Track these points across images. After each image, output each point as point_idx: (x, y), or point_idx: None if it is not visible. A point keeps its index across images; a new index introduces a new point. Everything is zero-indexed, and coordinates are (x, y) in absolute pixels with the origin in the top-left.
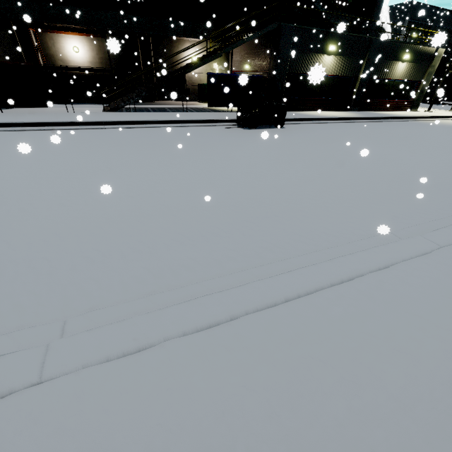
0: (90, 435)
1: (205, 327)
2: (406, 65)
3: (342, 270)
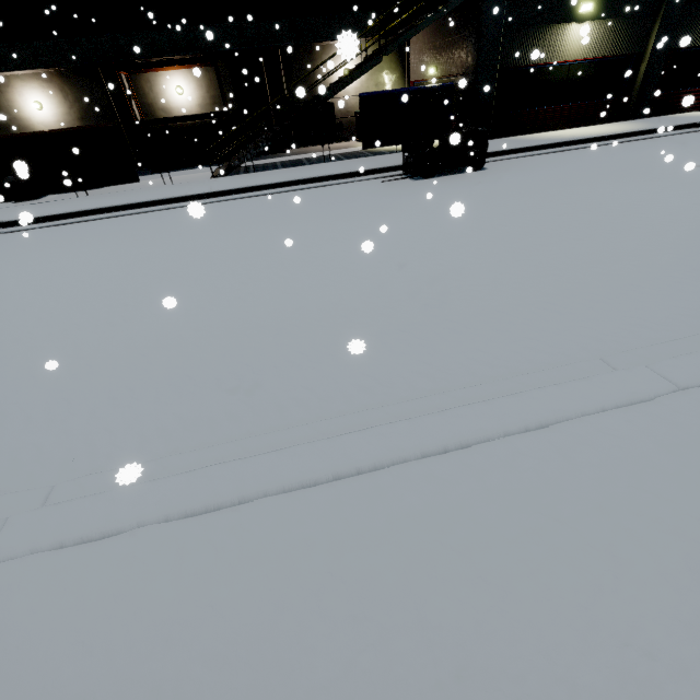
0: (4, 641)
1: (198, 511)
2: None
3: (453, 430)
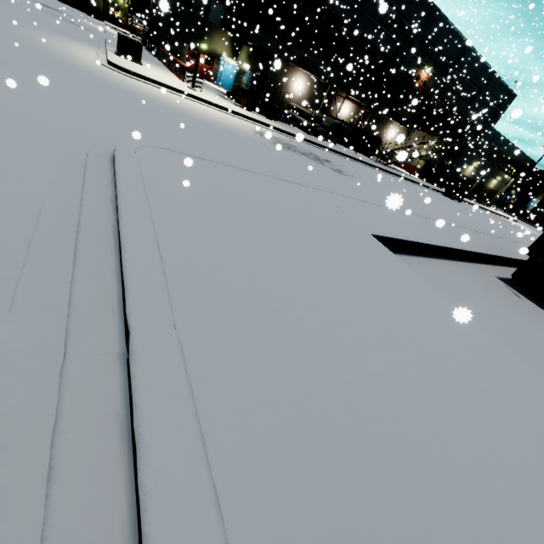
0: None
1: None
2: (496, 182)
3: None
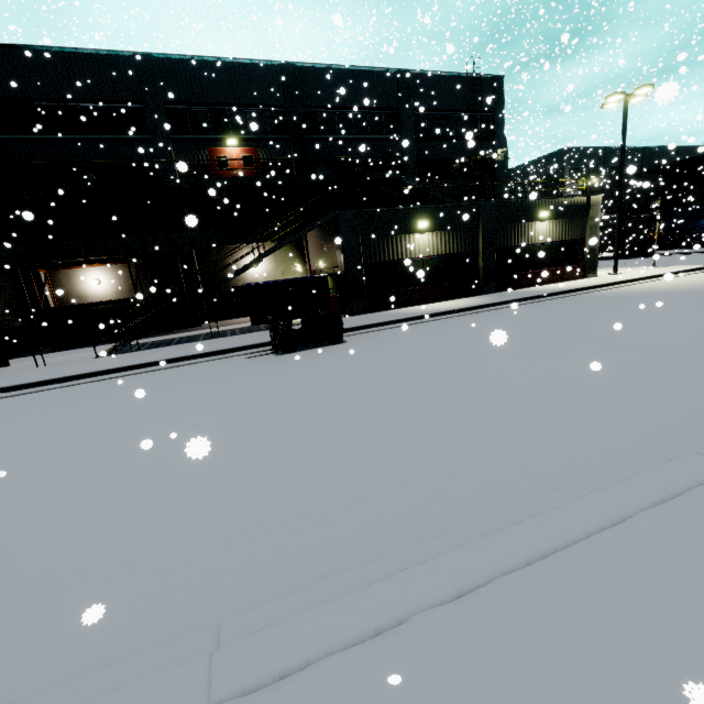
0: None
1: None
2: (549, 223)
3: None
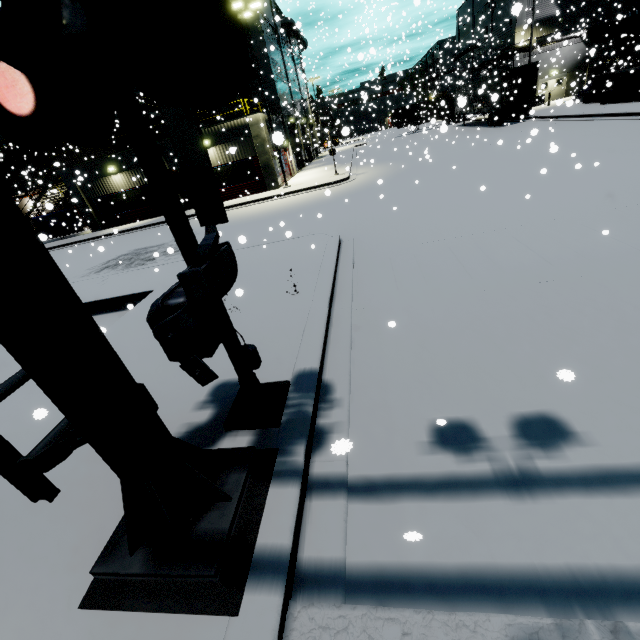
0: None
1: None
2: (216, 149)
3: None
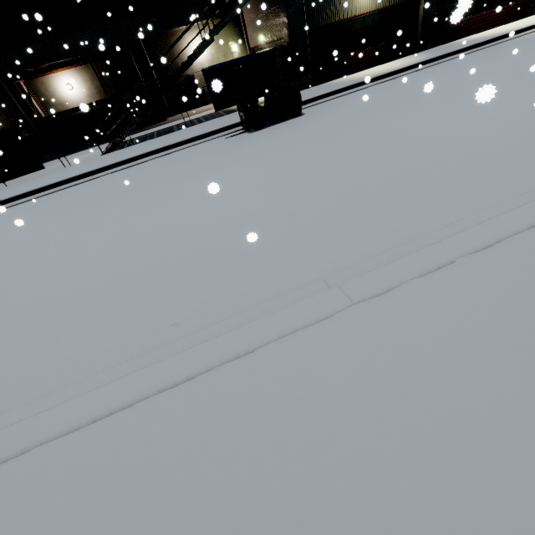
0: None
1: None
2: None
3: (185, 366)
